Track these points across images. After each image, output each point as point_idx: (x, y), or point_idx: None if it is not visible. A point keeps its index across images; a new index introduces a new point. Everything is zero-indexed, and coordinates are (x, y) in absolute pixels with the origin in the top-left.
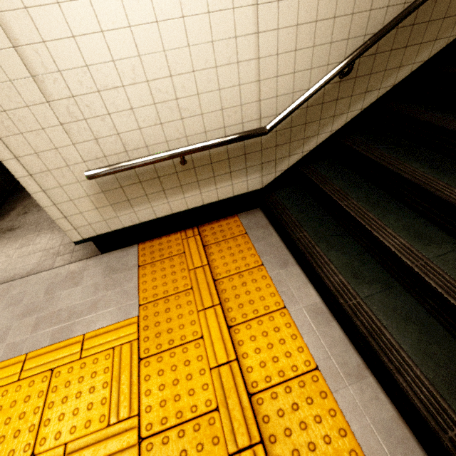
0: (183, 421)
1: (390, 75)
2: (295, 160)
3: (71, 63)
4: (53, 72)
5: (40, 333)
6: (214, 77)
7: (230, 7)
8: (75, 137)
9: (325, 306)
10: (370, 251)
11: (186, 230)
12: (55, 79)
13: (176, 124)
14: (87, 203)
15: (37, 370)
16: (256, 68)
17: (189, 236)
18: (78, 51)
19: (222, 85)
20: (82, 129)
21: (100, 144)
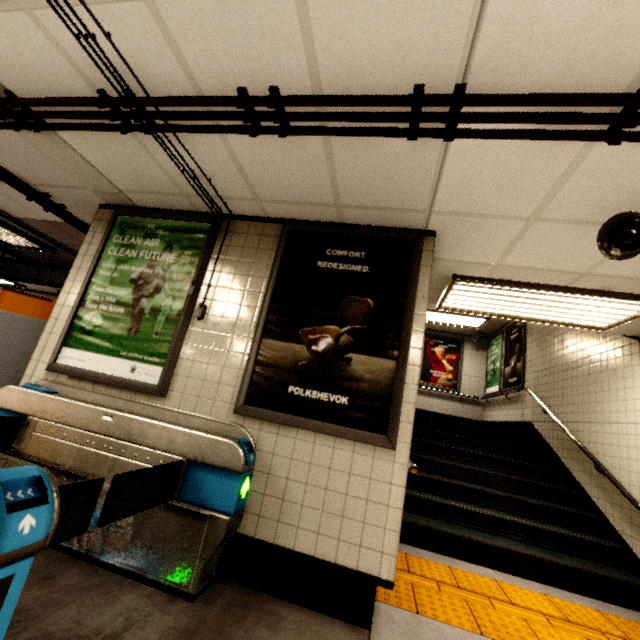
0: None
1: None
2: None
3: None
4: None
5: None
6: None
7: None
8: None
9: (495, 570)
10: (470, 526)
11: None
12: None
13: None
14: None
15: None
16: None
17: None
18: None
19: None
20: None
21: None
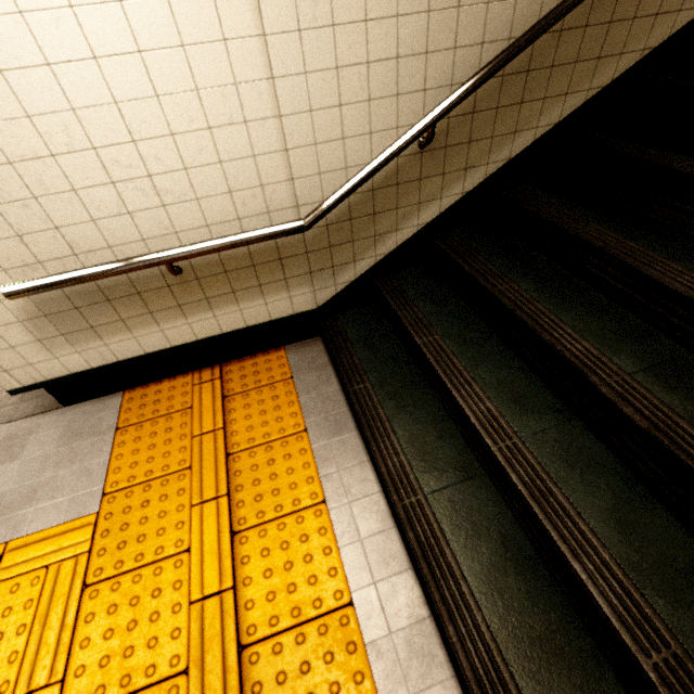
0: (130, 691)
1: (502, 144)
2: (365, 268)
3: None
4: None
5: None
6: (209, 143)
7: (219, 38)
8: None
9: (385, 500)
10: (453, 418)
11: (202, 370)
12: None
13: (155, 213)
14: (20, 332)
15: None
16: (278, 131)
17: (204, 381)
18: None
19: (225, 156)
20: None
21: (27, 244)
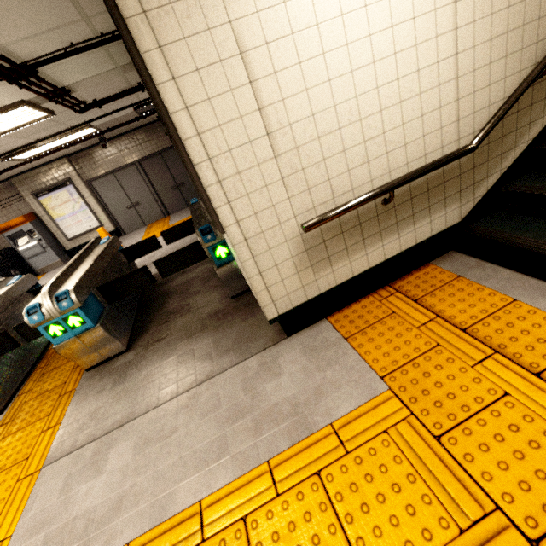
0: None
1: None
2: (493, 181)
3: (300, 115)
4: (285, 126)
5: (268, 434)
6: (418, 104)
7: (433, 36)
8: (291, 191)
9: None
10: None
11: (376, 291)
12: (285, 133)
13: (381, 160)
14: (289, 267)
15: (295, 477)
16: (454, 88)
17: (386, 296)
18: (308, 103)
19: (424, 111)
20: (298, 180)
21: (311, 195)
